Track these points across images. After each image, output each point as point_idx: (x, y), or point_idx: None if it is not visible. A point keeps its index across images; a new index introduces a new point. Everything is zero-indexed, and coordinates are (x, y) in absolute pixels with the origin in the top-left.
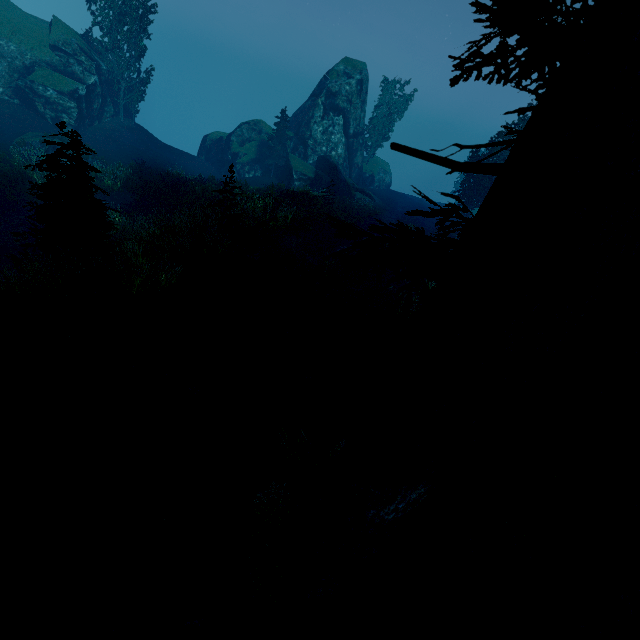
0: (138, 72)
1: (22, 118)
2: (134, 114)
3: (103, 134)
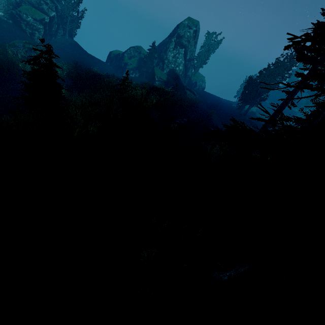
0: (77, 12)
1: (13, 31)
2: (74, 35)
3: (56, 45)
